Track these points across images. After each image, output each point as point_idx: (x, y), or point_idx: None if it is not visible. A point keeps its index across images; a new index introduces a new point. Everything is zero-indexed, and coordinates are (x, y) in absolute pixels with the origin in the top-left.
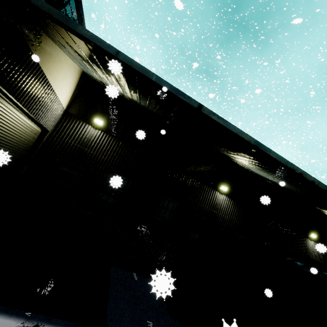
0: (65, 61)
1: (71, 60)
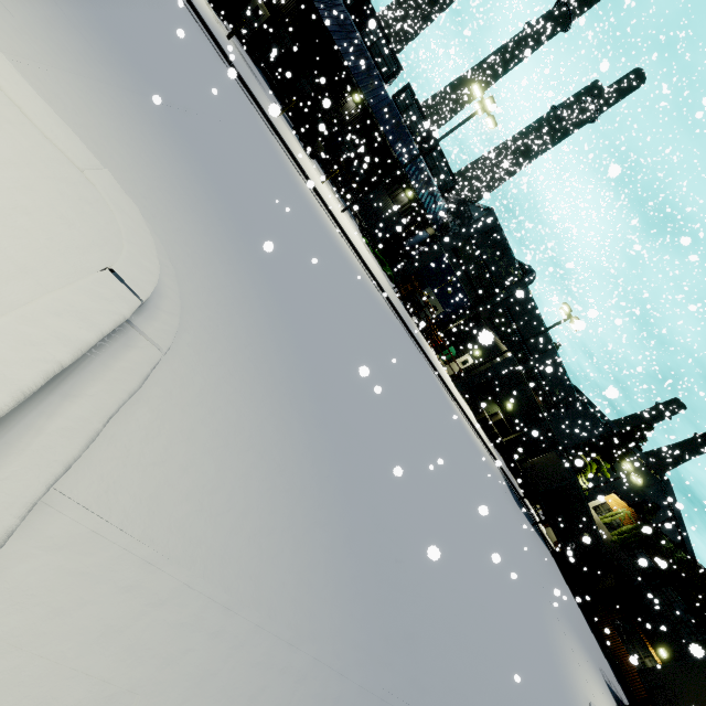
0: None
1: None
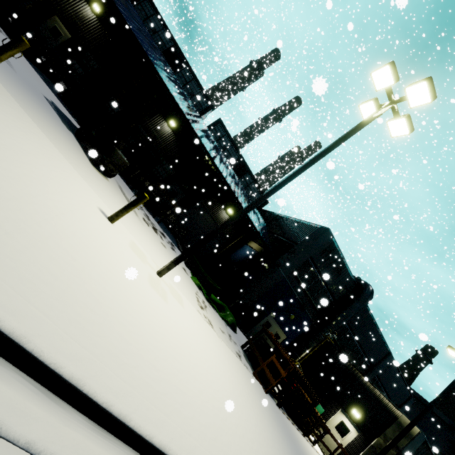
0: None
1: None
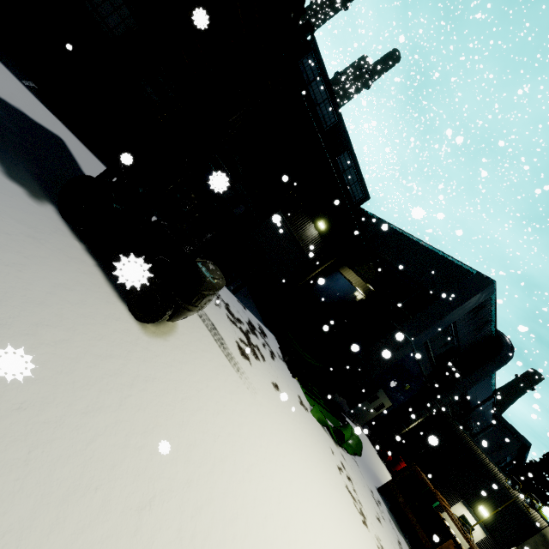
0: None
1: None
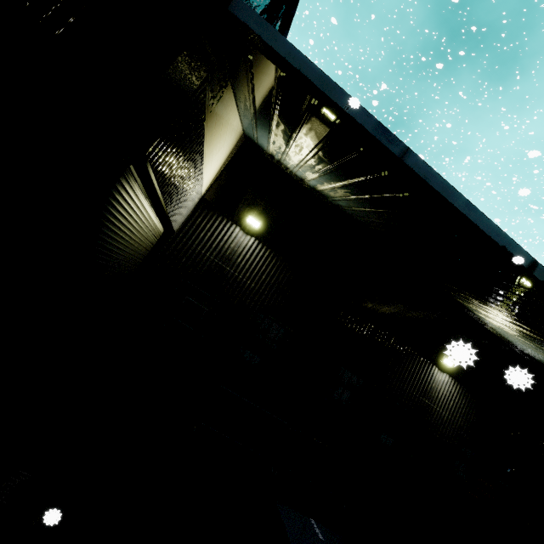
0: (232, 121)
1: (238, 119)
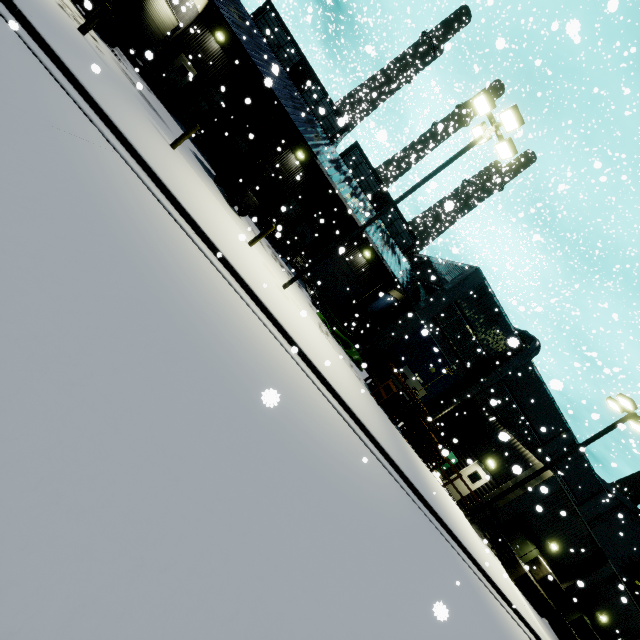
0: None
1: None
